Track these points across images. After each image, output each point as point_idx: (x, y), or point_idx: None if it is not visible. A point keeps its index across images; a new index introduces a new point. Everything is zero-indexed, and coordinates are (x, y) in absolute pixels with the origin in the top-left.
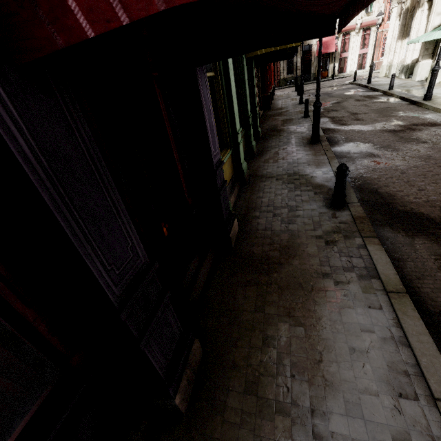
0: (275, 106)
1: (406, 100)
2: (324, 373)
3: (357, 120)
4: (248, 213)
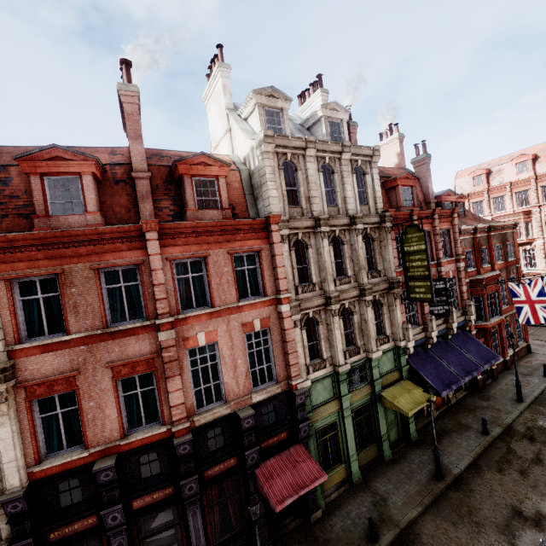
0: (490, 388)
1: None
2: None
3: (520, 472)
4: (334, 509)
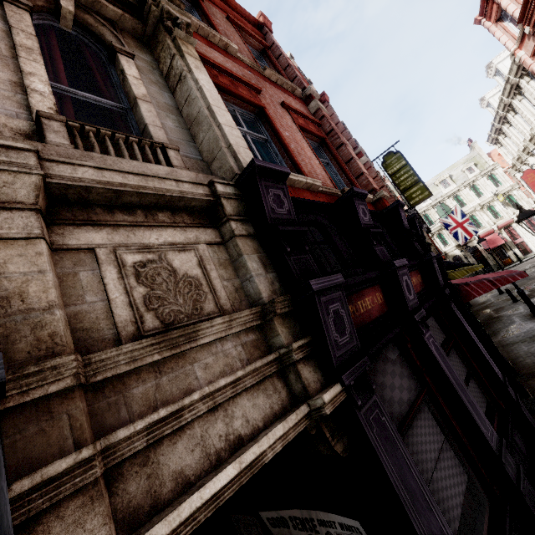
0: (475, 302)
1: None
2: None
3: None
4: (514, 361)
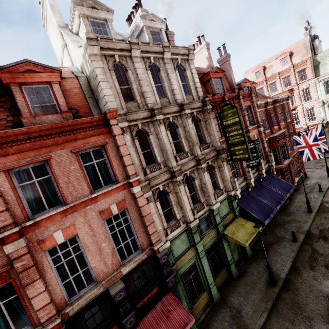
0: (290, 207)
1: None
2: None
3: (325, 267)
4: None
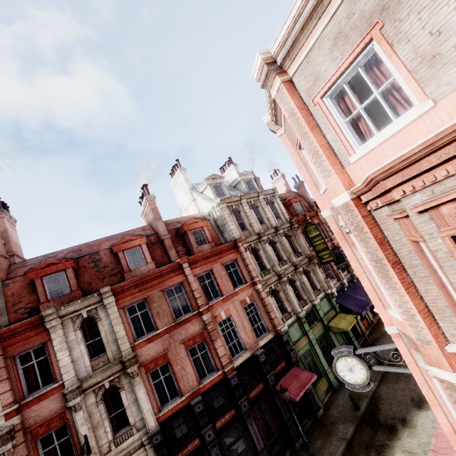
0: None
1: None
2: (321, 449)
3: None
4: (329, 406)
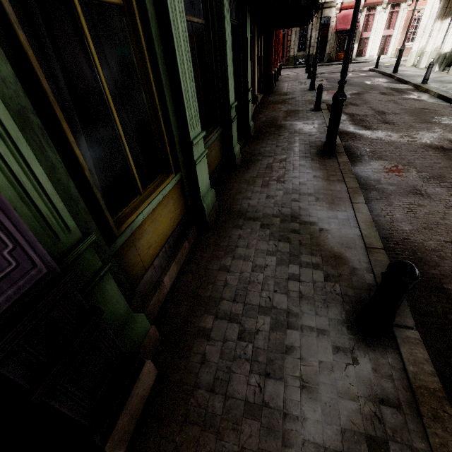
0: (280, 89)
1: (447, 101)
2: None
3: (385, 123)
4: (192, 317)
